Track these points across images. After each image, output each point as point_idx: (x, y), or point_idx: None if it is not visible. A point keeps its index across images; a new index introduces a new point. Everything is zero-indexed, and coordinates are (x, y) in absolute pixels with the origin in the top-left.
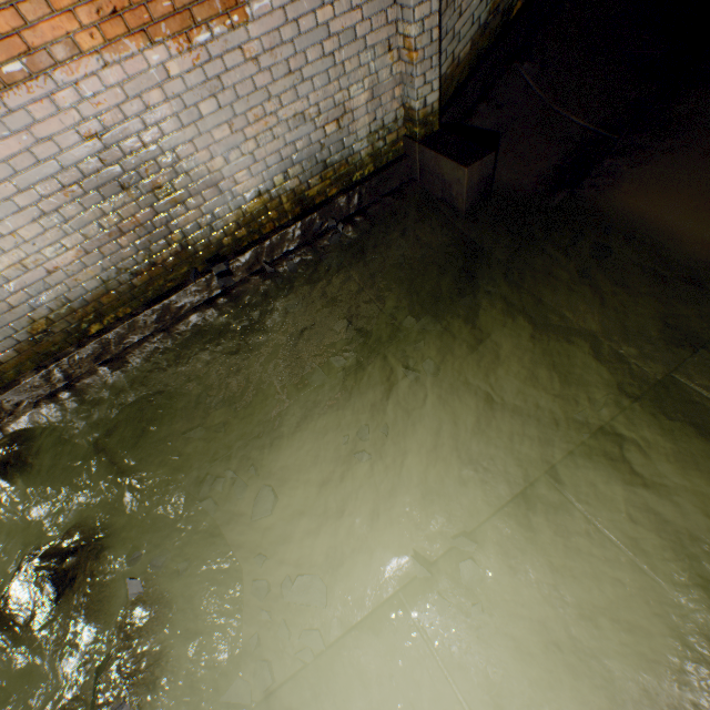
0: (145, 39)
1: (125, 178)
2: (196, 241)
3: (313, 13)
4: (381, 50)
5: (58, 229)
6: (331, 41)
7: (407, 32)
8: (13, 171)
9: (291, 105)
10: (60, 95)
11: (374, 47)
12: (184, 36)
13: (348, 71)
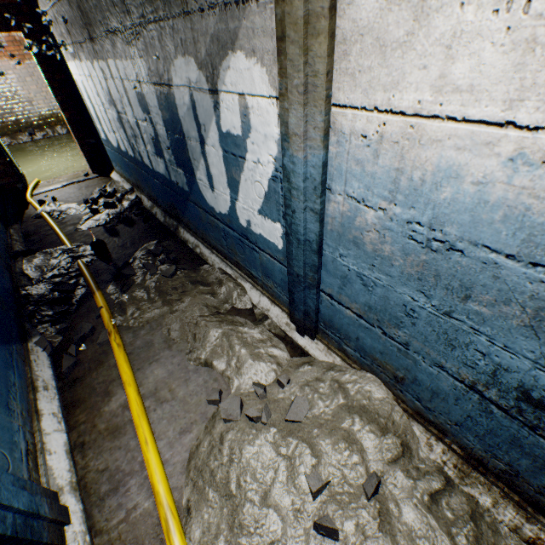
0: (10, 59)
1: None
2: (23, 120)
3: None
4: None
5: None
6: None
7: None
8: None
9: None
10: None
11: None
12: (23, 61)
13: None
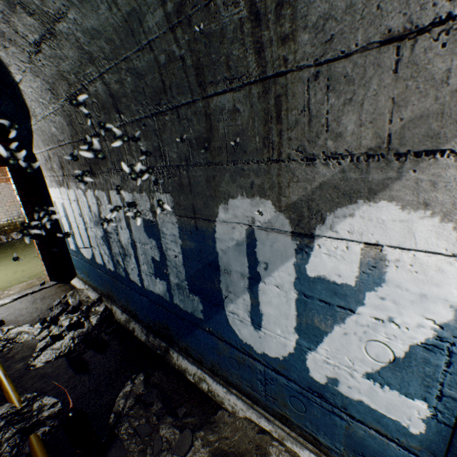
0: None
1: None
2: None
3: None
4: None
5: None
6: None
7: None
8: None
9: None
10: None
11: None
12: None
13: None
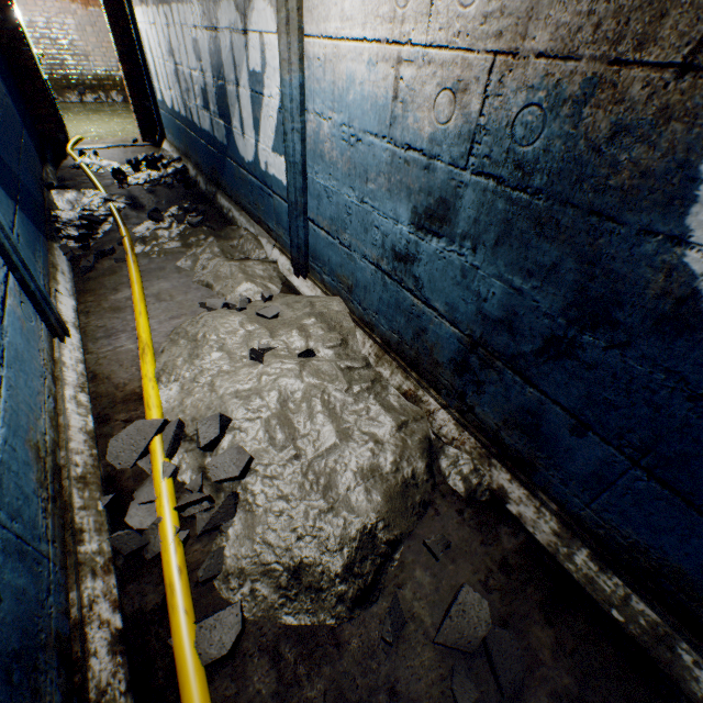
0: (73, 2)
1: (53, 37)
2: (75, 76)
3: None
4: None
5: None
6: None
7: None
8: None
9: None
10: (40, 3)
11: None
12: (86, 7)
13: None
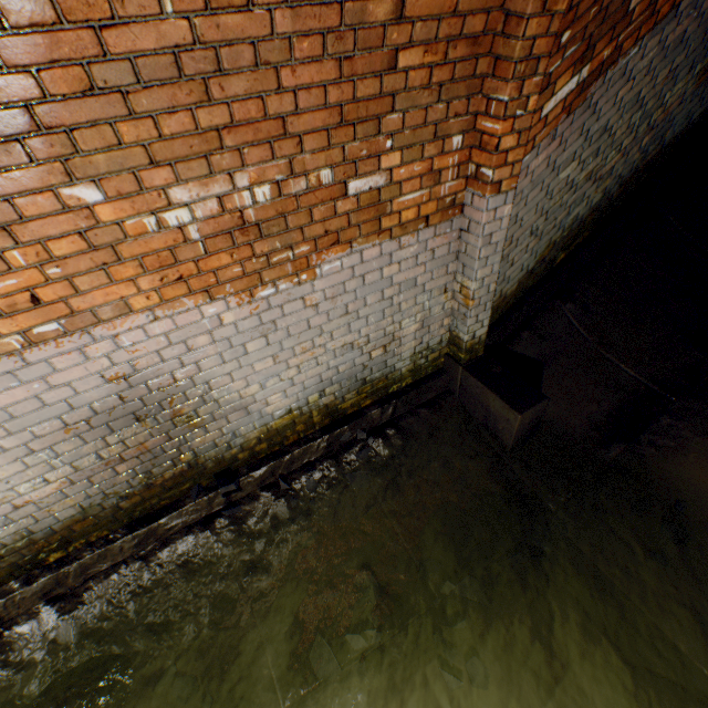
0: (206, 296)
1: (144, 410)
2: (208, 457)
3: (380, 269)
4: (437, 292)
5: (44, 463)
6: (392, 288)
7: (466, 284)
8: (10, 416)
9: (341, 337)
10: (93, 346)
11: (431, 290)
12: (248, 291)
13: (403, 308)
